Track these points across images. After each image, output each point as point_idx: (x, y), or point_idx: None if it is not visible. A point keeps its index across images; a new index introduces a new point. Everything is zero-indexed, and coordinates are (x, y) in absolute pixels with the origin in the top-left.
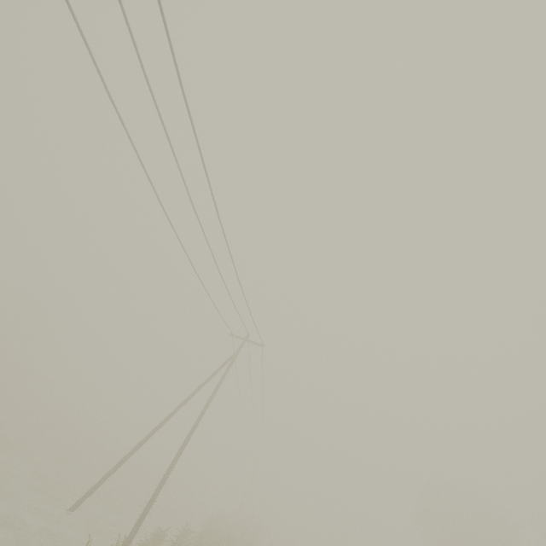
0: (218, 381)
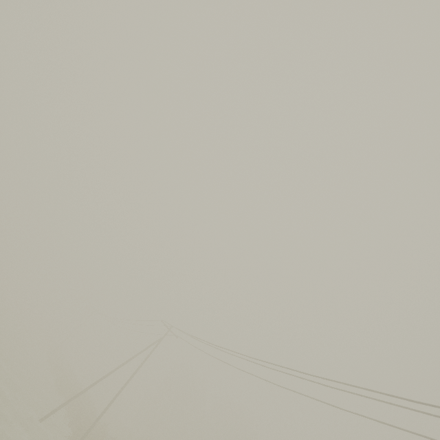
0: (148, 355)
